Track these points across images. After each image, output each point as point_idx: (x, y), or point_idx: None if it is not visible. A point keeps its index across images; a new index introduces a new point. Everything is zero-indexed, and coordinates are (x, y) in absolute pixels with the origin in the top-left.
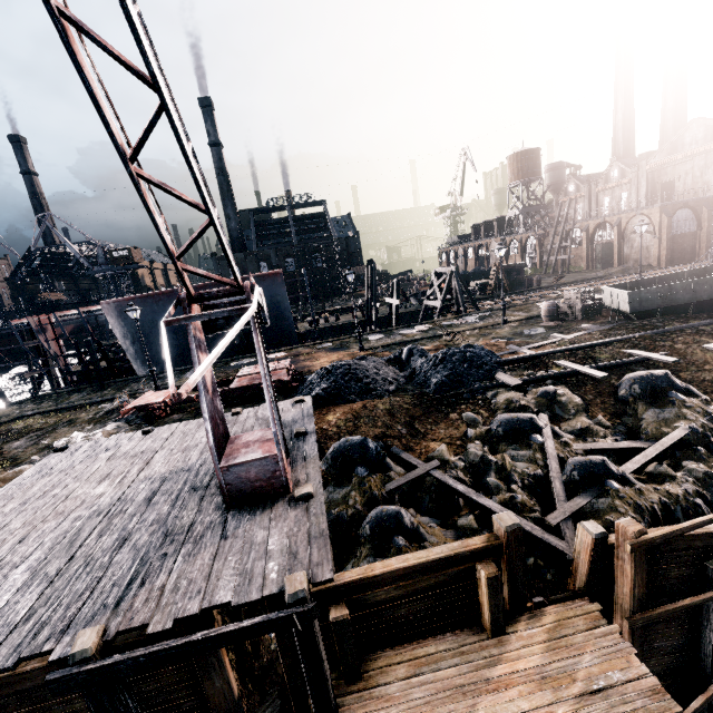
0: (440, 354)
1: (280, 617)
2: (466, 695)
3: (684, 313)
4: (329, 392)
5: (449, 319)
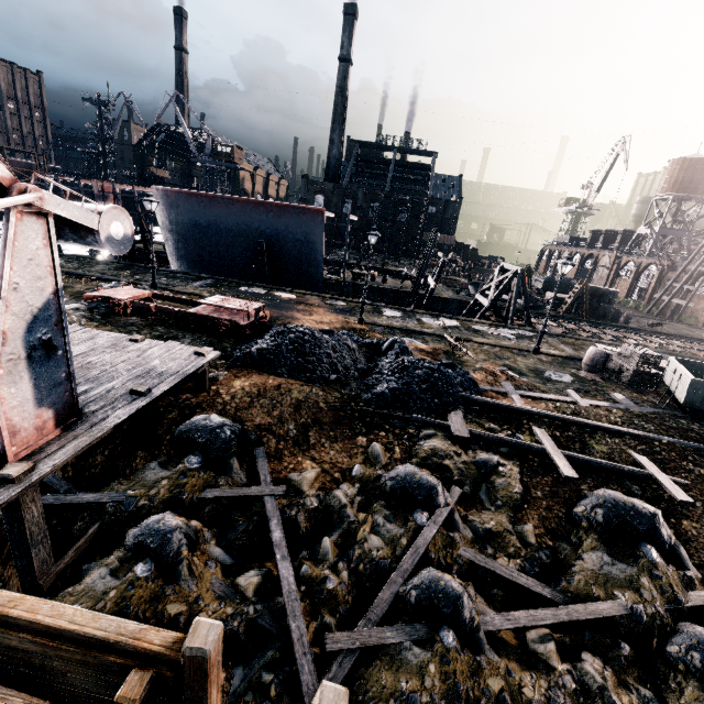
0: (406, 362)
1: None
2: None
3: None
4: (263, 355)
5: (485, 323)
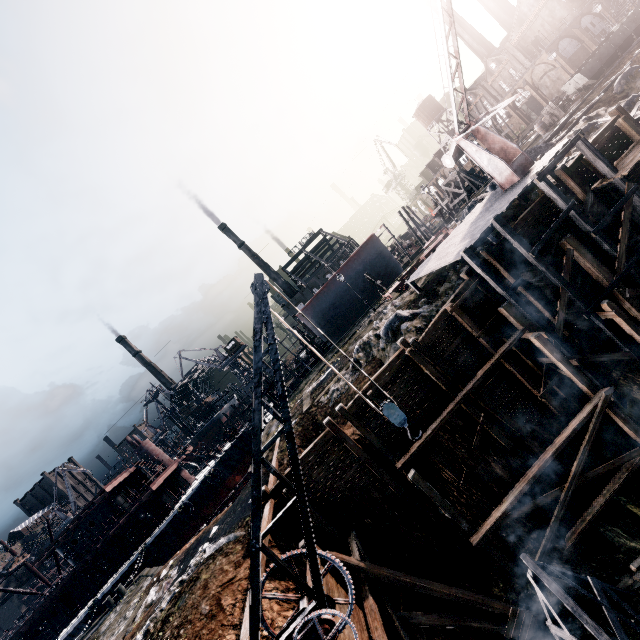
0: None
1: (576, 136)
2: None
3: (617, 58)
4: None
5: (481, 190)
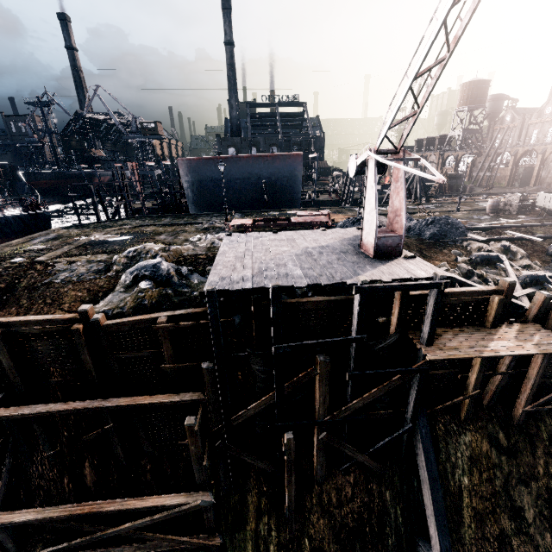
0: (430, 219)
1: (437, 282)
2: (483, 340)
3: None
4: None
5: (411, 205)
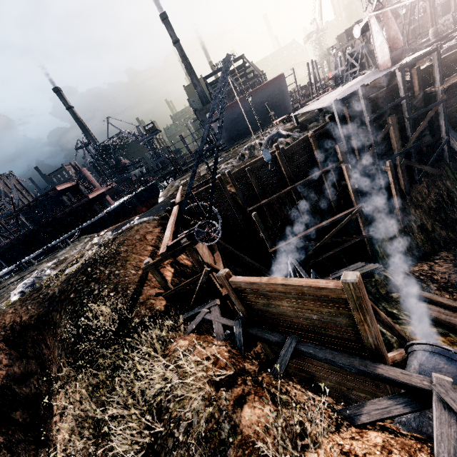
0: None
1: (436, 48)
2: None
3: None
4: None
5: (370, 69)
